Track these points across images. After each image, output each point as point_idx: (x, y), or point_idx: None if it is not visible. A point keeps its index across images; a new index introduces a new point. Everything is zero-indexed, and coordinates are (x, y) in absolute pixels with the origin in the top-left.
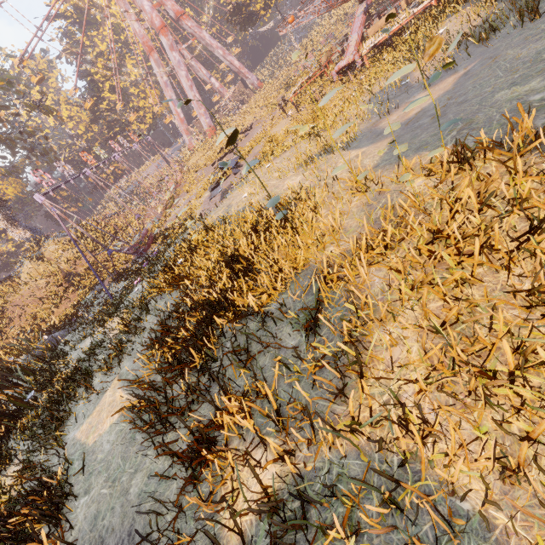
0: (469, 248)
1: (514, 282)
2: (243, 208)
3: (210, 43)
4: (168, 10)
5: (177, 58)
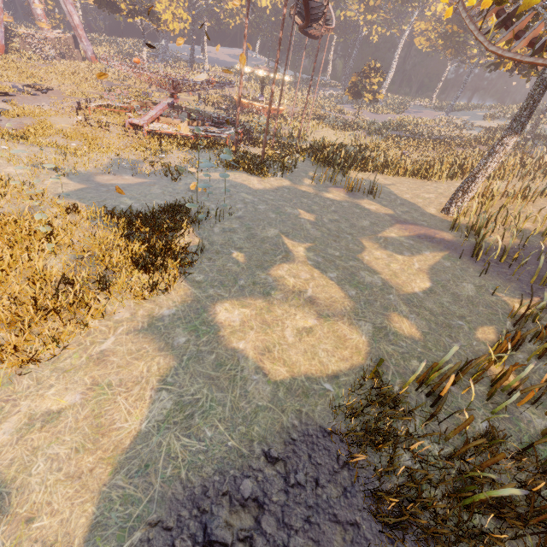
0: (26, 233)
1: (28, 246)
2: None
3: None
4: None
5: None
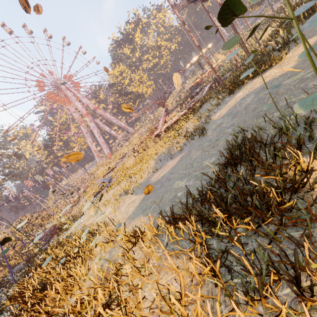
0: None
1: None
2: (82, 227)
3: (110, 117)
4: (90, 107)
5: (93, 125)
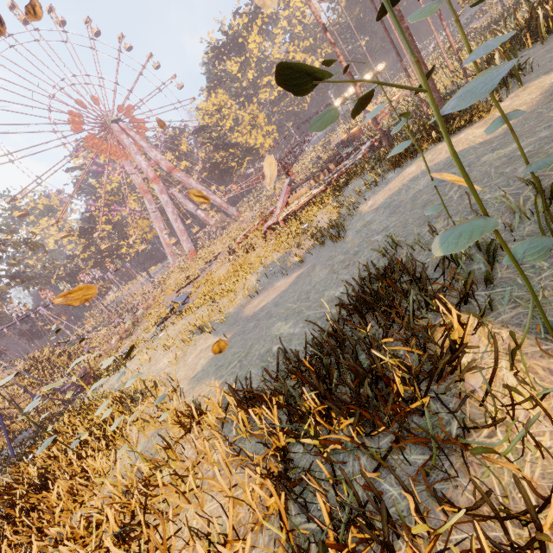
0: None
1: None
2: (125, 382)
3: (196, 187)
4: (162, 166)
5: (166, 199)
